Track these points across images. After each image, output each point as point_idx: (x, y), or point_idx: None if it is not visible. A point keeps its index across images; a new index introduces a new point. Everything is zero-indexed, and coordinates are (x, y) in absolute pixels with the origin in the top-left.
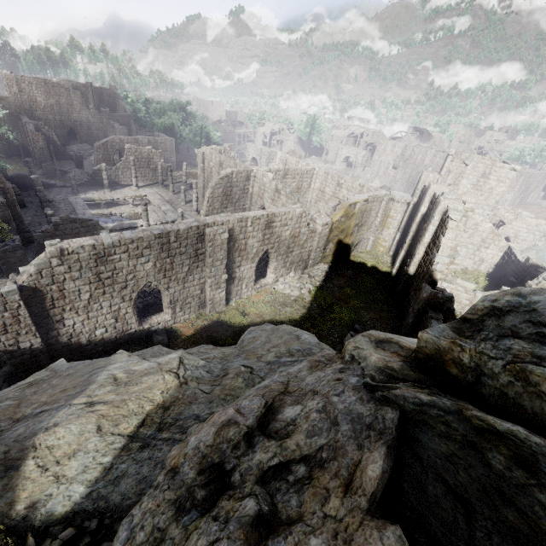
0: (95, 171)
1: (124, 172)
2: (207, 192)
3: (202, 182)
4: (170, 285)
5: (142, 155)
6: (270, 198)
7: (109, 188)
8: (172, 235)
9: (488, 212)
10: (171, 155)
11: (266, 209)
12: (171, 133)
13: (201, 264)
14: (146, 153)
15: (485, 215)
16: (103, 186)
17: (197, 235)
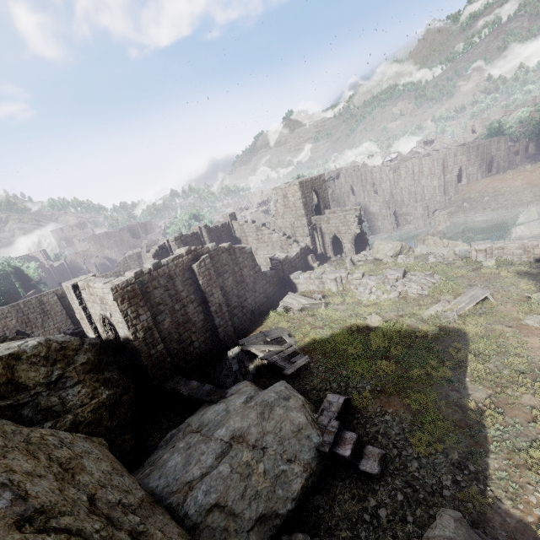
0: None
1: None
2: None
3: None
4: (33, 330)
5: None
6: None
7: None
8: (22, 304)
9: (303, 221)
10: None
11: None
12: None
13: (51, 316)
14: None
15: (304, 224)
16: None
17: (39, 301)
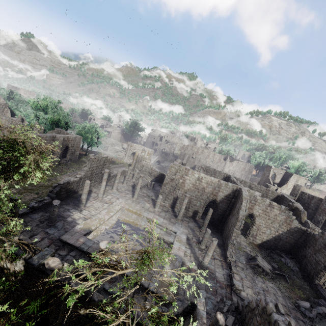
0: (61, 186)
1: (84, 181)
2: (241, 214)
3: (169, 189)
4: None
5: (100, 163)
6: (261, 209)
7: (84, 205)
8: None
9: None
10: (76, 150)
11: (255, 216)
12: (58, 126)
13: None
14: (103, 160)
15: None
16: (65, 201)
17: None
